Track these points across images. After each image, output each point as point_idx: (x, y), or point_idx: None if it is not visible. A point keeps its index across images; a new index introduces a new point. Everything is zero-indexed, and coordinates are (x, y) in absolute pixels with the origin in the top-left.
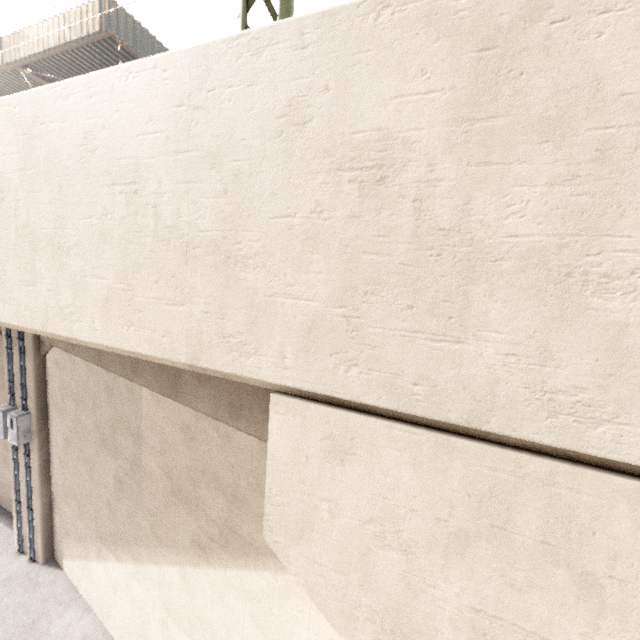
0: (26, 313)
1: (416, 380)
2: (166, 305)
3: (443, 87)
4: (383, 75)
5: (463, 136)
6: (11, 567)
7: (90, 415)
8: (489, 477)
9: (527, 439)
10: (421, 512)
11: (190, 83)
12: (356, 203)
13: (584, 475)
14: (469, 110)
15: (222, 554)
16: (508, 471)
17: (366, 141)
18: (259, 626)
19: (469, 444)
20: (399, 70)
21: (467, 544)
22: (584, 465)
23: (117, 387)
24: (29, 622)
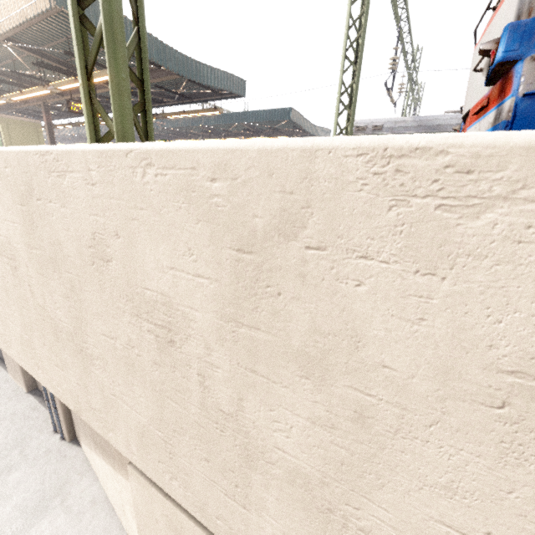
0: None
1: (217, 516)
2: (54, 365)
3: (209, 276)
4: (158, 240)
5: (231, 334)
6: (49, 442)
7: None
8: None
9: None
10: None
11: (24, 186)
12: (156, 353)
13: None
14: (234, 311)
15: None
16: None
17: (154, 300)
18: None
19: None
20: (170, 241)
21: None
22: None
23: None
24: (58, 485)
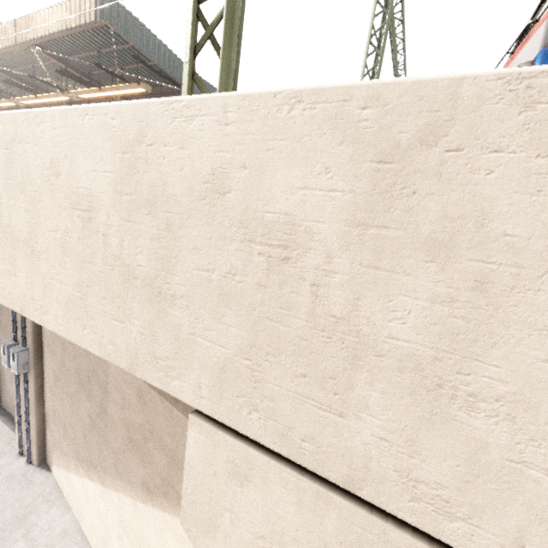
0: (9, 297)
1: (304, 437)
2: (111, 319)
3: (343, 189)
4: (292, 165)
5: (358, 238)
6: (12, 466)
7: (72, 361)
8: (358, 534)
9: (392, 513)
10: (301, 544)
11: (133, 135)
12: (264, 274)
13: None
14: (365, 215)
15: (163, 500)
16: (374, 534)
17: (275, 222)
18: None
19: (344, 502)
20: (306, 164)
21: None
22: (440, 545)
23: None
24: (22, 514)
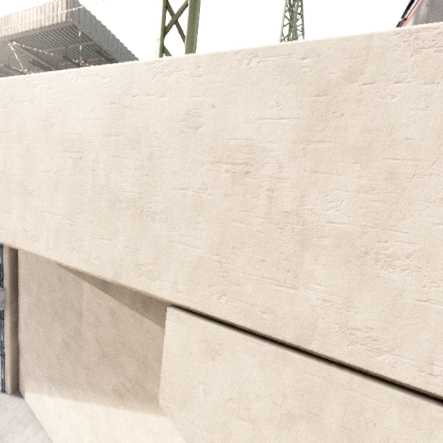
0: (1, 231)
1: (264, 310)
2: (98, 238)
3: (290, 116)
4: (251, 103)
5: (302, 151)
6: None
7: (47, 295)
8: (309, 380)
9: (335, 358)
10: (264, 398)
11: (120, 89)
12: (229, 186)
13: (370, 385)
14: (307, 134)
15: (134, 401)
16: (322, 377)
17: (238, 145)
18: None
19: (297, 356)
20: (262, 101)
21: (293, 422)
22: (371, 378)
23: (66, 278)
24: None
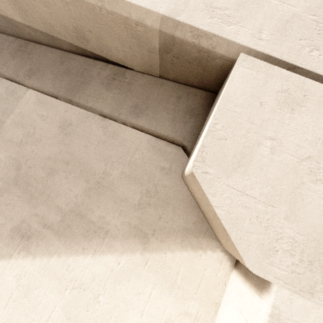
0: None
1: None
2: None
3: None
4: None
5: None
6: None
7: None
8: None
9: None
10: None
11: None
12: None
13: None
14: None
15: (54, 240)
16: None
17: None
18: (71, 319)
19: None
20: None
21: None
22: None
23: None
24: None
